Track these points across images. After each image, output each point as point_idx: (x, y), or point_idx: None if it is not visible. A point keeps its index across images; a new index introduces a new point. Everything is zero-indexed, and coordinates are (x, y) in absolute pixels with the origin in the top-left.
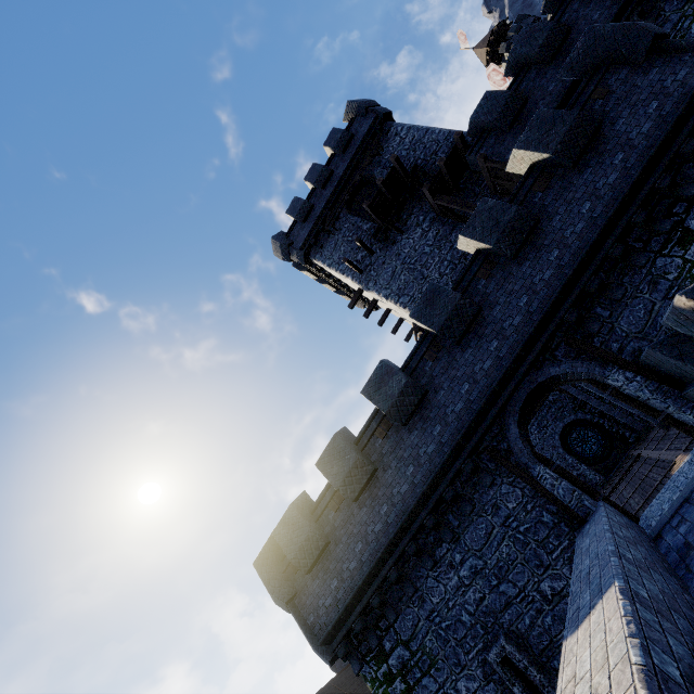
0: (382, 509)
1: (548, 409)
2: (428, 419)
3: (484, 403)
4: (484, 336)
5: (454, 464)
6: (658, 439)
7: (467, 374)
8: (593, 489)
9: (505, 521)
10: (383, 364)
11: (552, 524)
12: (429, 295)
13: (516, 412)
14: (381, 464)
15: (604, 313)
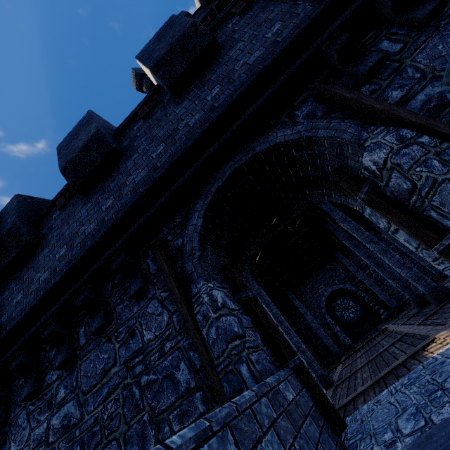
0: (16, 296)
1: (323, 274)
2: (107, 188)
3: (166, 169)
4: (207, 83)
5: (105, 254)
6: (409, 316)
7: (169, 132)
8: (288, 345)
9: (131, 358)
10: (87, 114)
11: (185, 388)
12: (164, 28)
13: (210, 194)
14: (44, 240)
15: (392, 48)
